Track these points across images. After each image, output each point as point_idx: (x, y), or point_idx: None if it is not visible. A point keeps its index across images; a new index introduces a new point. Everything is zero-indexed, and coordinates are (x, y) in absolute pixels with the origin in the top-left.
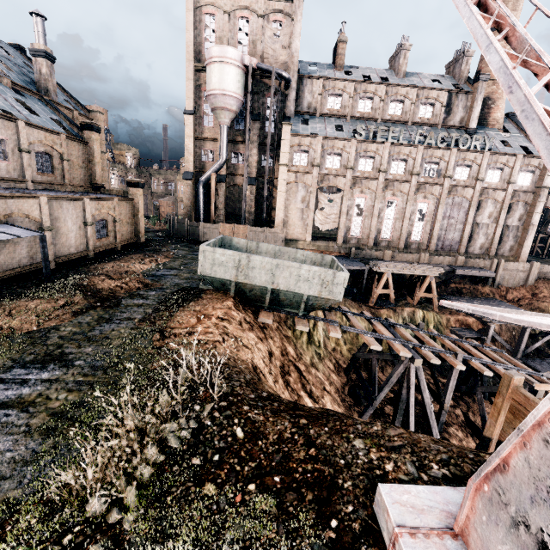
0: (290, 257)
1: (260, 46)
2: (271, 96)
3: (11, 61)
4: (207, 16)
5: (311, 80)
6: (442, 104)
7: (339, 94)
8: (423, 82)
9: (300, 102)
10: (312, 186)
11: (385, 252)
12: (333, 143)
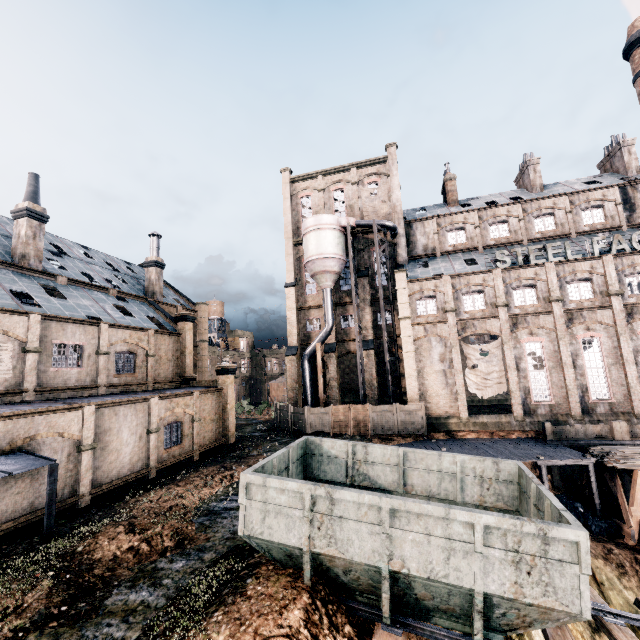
0: (428, 468)
1: (358, 208)
2: (376, 247)
3: (131, 276)
4: (303, 199)
5: (421, 222)
6: (614, 202)
7: (460, 228)
8: (572, 188)
9: (413, 247)
10: (451, 338)
11: (612, 424)
12: (466, 279)
